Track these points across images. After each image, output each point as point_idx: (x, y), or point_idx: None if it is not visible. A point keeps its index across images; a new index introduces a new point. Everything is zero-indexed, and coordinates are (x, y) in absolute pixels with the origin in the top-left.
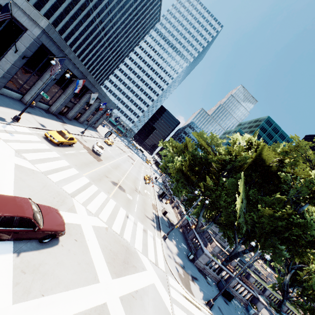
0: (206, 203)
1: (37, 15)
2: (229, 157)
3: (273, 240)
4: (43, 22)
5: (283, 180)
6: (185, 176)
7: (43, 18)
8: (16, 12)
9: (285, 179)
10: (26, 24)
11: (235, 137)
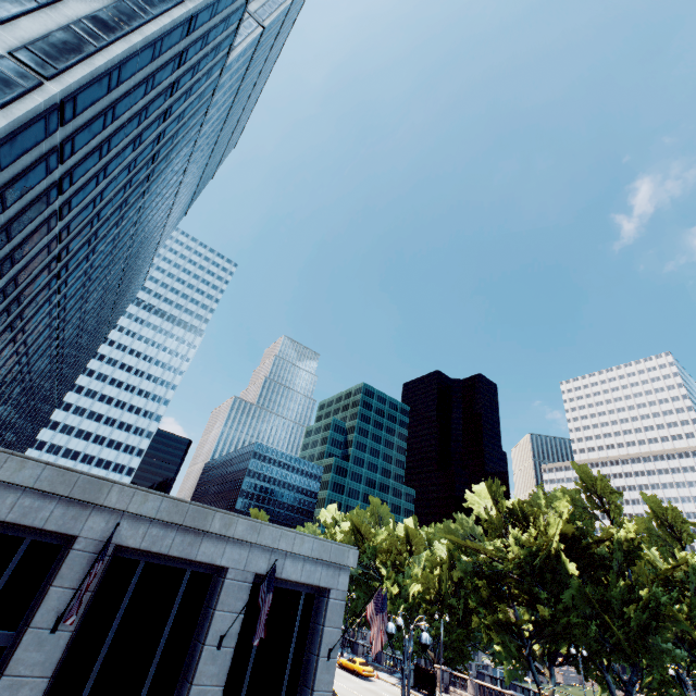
0: (587, 655)
1: (339, 550)
2: (528, 553)
3: (653, 641)
4: (351, 557)
5: (602, 555)
6: (506, 626)
7: (348, 549)
8: (302, 569)
9: (603, 552)
10: (325, 580)
11: (472, 500)
